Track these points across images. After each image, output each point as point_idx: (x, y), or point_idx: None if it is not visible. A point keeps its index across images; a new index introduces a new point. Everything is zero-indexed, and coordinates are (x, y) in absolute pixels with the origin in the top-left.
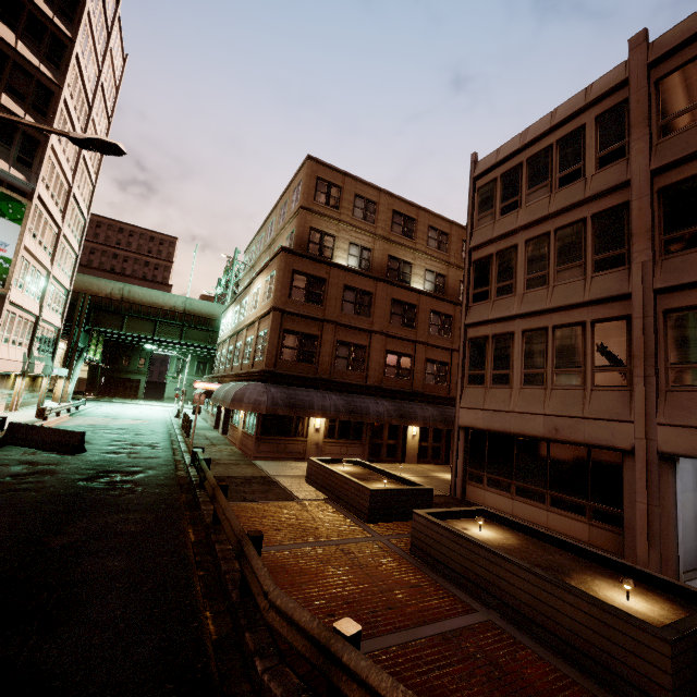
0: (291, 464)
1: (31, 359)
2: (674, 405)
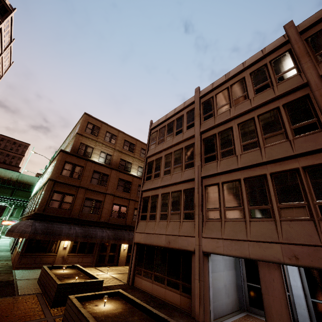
0: (40, 271)
1: None
2: (208, 228)
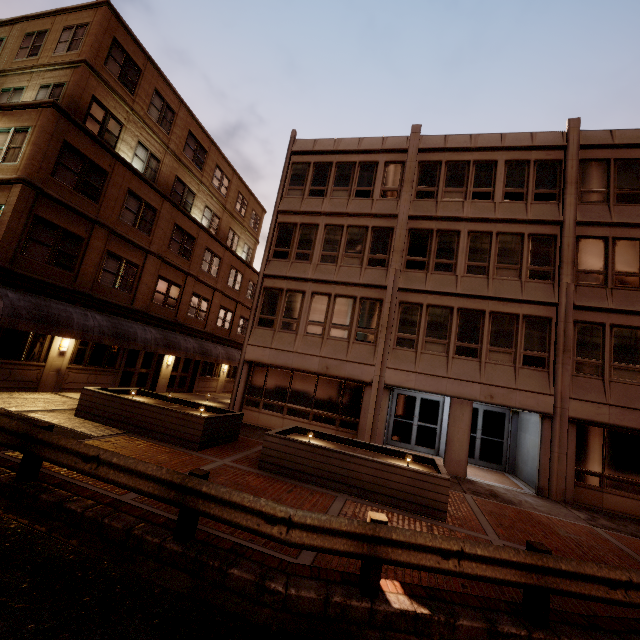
0: (22, 396)
1: None
2: (396, 357)
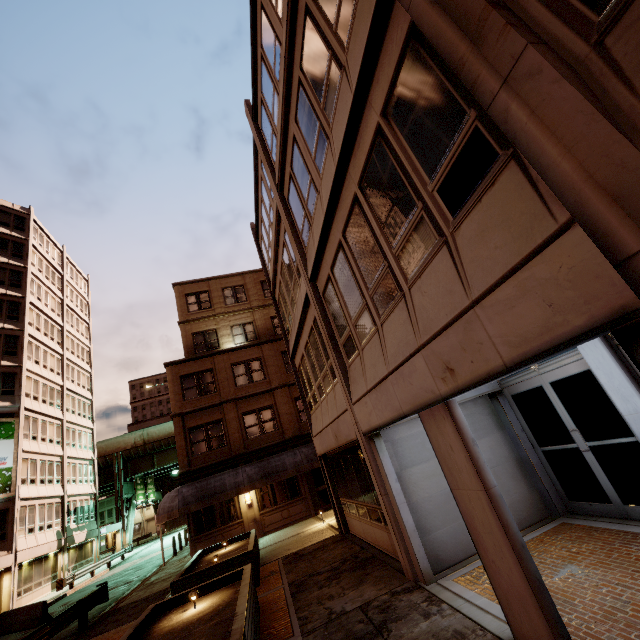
0: None
1: (67, 534)
2: (352, 380)
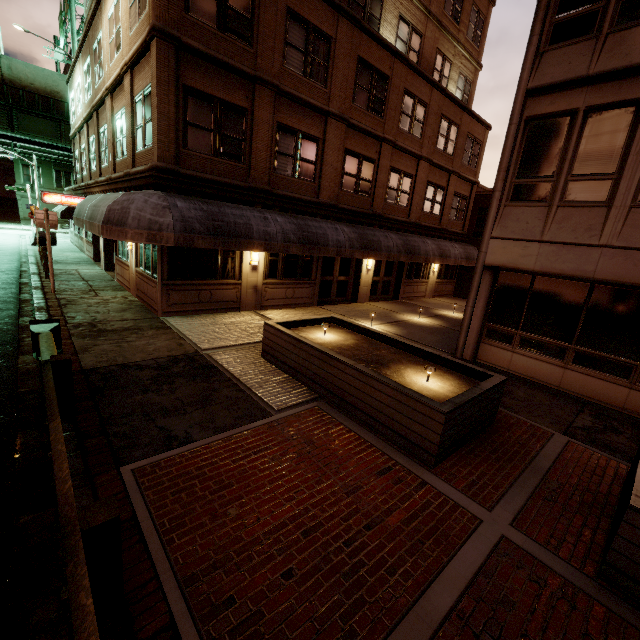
0: (223, 319)
1: None
2: None
